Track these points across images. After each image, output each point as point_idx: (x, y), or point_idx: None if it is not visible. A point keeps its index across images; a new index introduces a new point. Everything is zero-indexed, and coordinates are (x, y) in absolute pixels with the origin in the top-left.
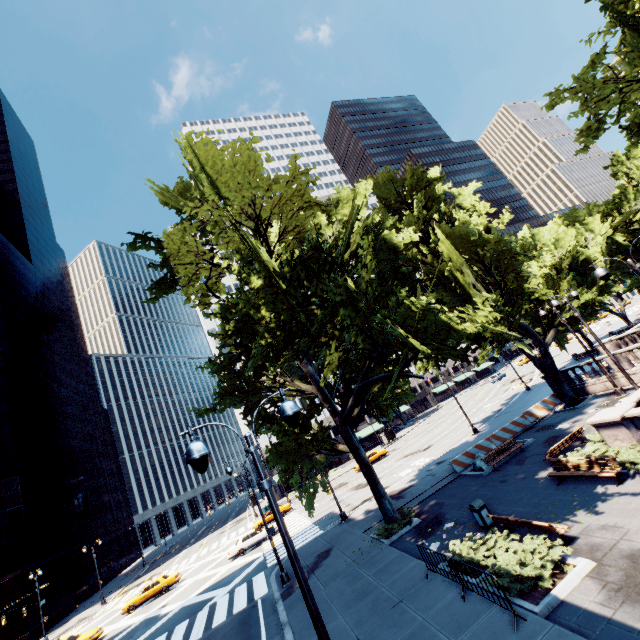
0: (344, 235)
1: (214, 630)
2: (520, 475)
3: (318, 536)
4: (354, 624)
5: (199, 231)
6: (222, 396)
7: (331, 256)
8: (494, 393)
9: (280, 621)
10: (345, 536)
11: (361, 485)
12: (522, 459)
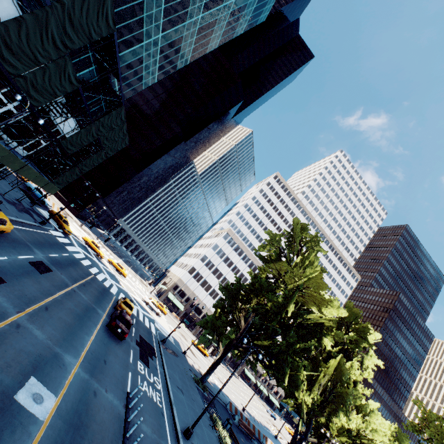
0: (314, 321)
1: (140, 320)
2: (243, 440)
3: (173, 343)
4: (181, 385)
5: (288, 243)
6: (227, 289)
7: (303, 319)
8: (263, 414)
9: (161, 351)
10: (183, 359)
11: (192, 351)
12: (248, 440)
